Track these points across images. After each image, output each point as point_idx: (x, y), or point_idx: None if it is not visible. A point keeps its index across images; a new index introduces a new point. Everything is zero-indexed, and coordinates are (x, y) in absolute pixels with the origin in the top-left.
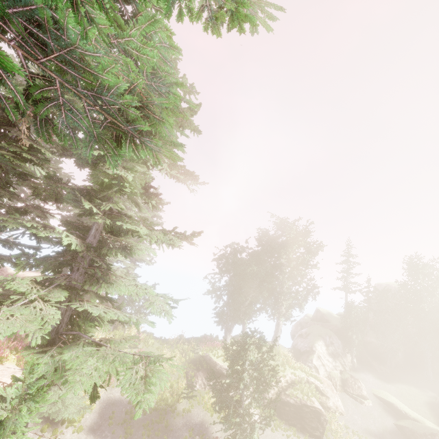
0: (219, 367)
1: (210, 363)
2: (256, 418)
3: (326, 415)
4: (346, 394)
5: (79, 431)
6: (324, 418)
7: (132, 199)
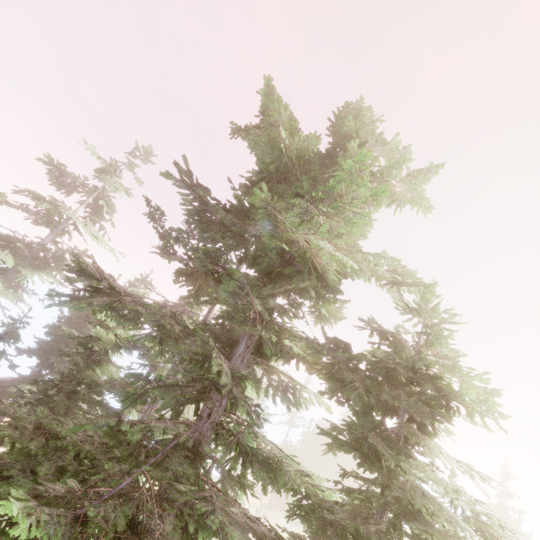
0: None
1: None
2: None
3: None
4: None
5: None
6: None
7: None
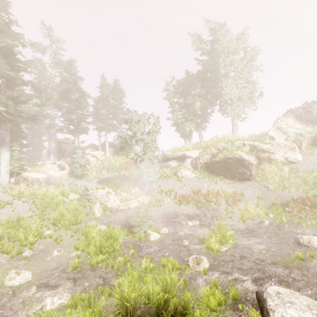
0: (166, 155)
1: (163, 156)
2: (187, 174)
3: (249, 160)
4: (316, 148)
5: (88, 181)
6: (247, 162)
7: (12, 66)
